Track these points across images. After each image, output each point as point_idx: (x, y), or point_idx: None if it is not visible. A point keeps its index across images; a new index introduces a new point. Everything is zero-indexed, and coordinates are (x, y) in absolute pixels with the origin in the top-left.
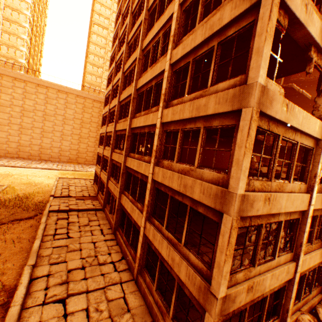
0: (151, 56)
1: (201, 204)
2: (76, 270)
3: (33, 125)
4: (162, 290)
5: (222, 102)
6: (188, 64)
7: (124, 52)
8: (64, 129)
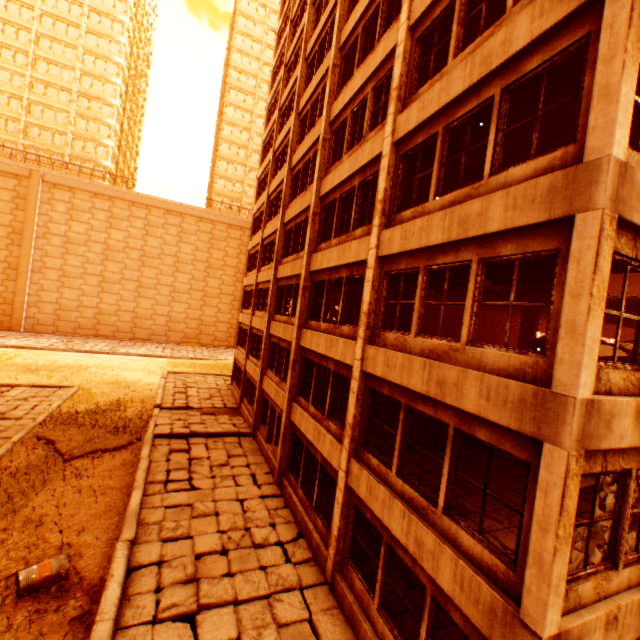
0: (348, 132)
1: (482, 422)
2: (210, 555)
3: (124, 276)
4: (390, 610)
5: (521, 206)
6: (433, 138)
7: (291, 131)
8: (176, 280)
